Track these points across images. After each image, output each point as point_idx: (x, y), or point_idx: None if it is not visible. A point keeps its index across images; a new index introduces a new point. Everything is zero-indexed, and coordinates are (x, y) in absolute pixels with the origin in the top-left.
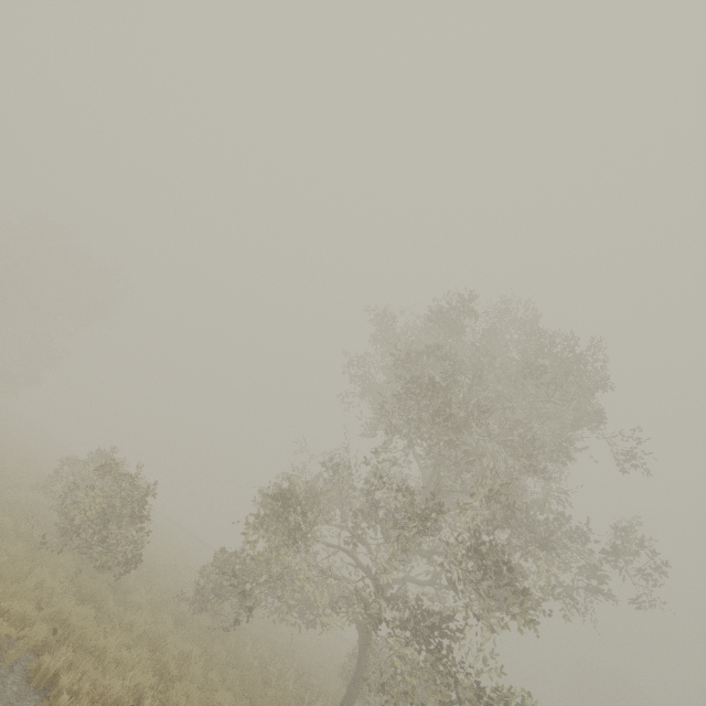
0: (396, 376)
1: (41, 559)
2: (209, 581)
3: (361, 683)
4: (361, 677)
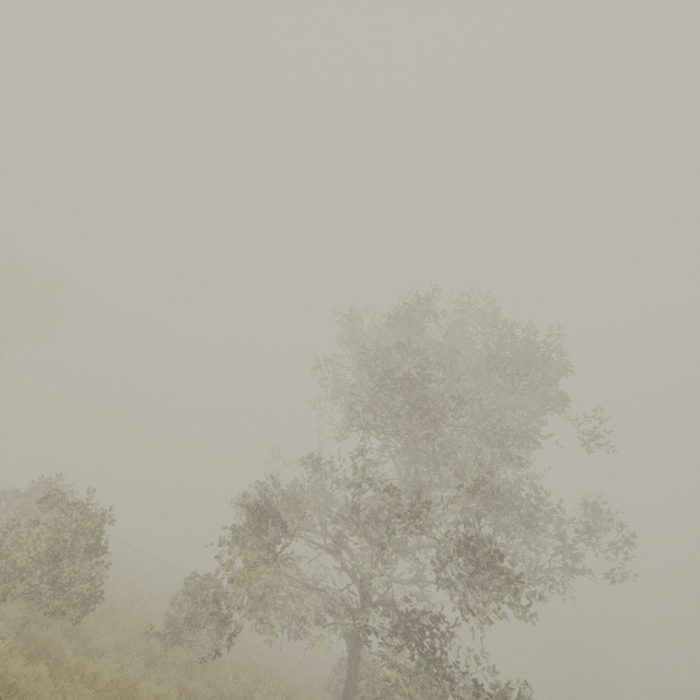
0: (369, 374)
1: None
2: (181, 611)
3: (353, 697)
4: (352, 691)
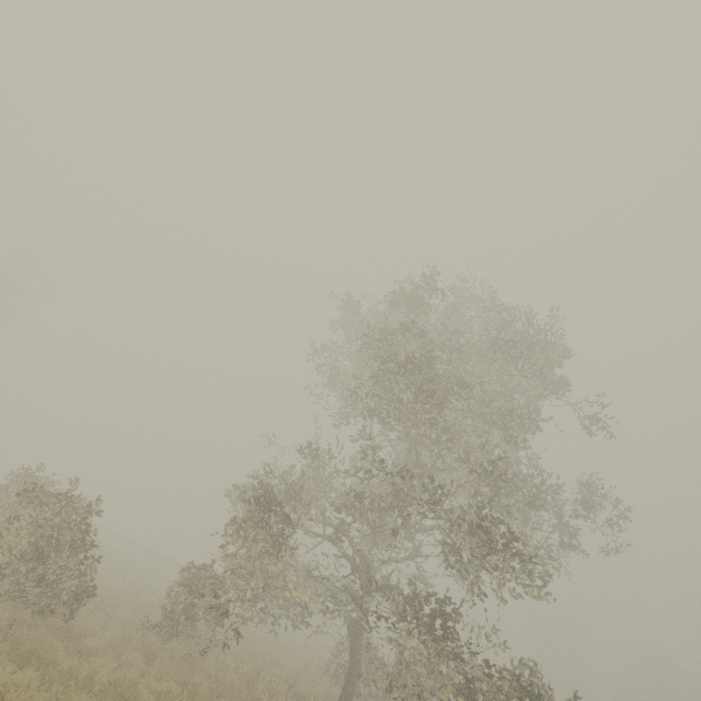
0: (371, 357)
1: None
2: (177, 603)
3: (356, 681)
4: (355, 675)
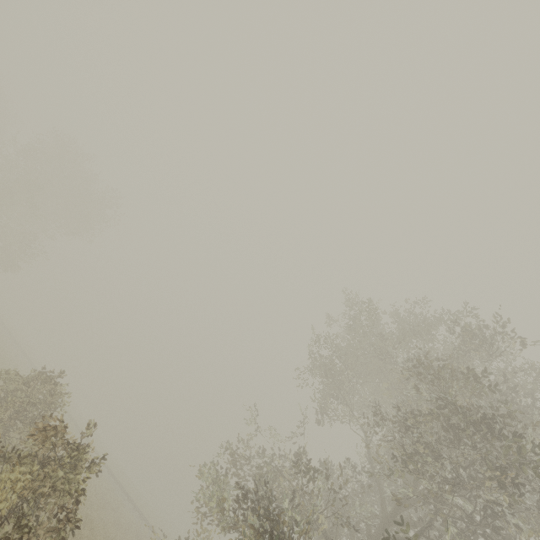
0: (416, 390)
1: None
2: None
3: None
4: None
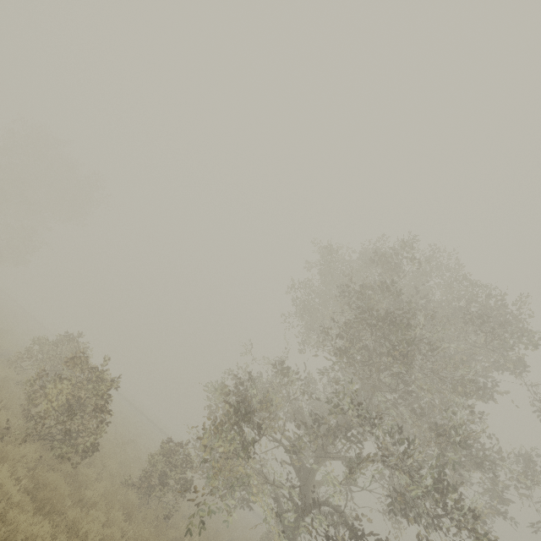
0: (349, 305)
1: (2, 454)
2: (155, 469)
3: None
4: None
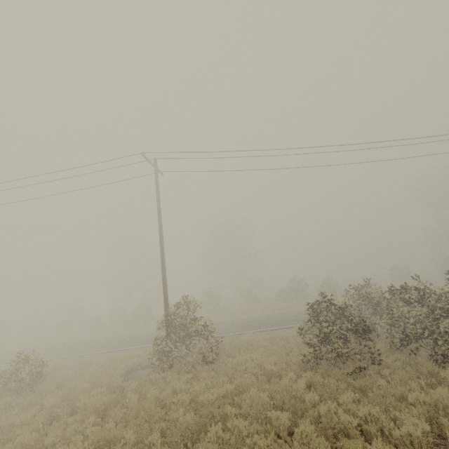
0: None
1: None
2: None
3: None
4: None
